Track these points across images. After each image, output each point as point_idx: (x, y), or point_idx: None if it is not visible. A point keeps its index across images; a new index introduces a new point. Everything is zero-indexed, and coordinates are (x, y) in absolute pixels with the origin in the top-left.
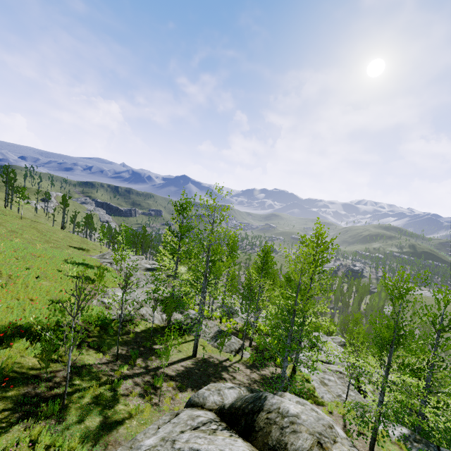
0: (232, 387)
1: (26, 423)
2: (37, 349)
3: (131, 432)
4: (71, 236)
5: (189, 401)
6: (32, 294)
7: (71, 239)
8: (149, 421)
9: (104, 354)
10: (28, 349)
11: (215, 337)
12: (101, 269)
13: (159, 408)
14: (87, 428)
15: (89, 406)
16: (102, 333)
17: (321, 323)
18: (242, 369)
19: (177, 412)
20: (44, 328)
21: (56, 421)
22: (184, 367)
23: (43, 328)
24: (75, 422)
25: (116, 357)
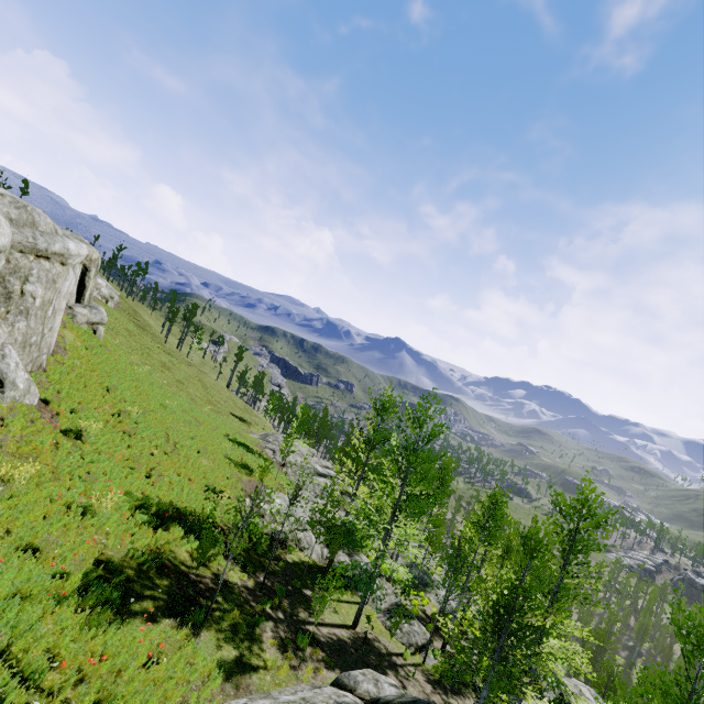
0: (395, 685)
1: (175, 621)
2: (190, 543)
3: (263, 686)
4: (235, 399)
5: (336, 680)
6: (192, 472)
7: (234, 404)
8: (283, 684)
9: (248, 577)
10: (183, 540)
11: (389, 611)
12: (262, 457)
13: (297, 675)
14: (223, 656)
15: (228, 632)
16: (250, 548)
17: (569, 655)
18: (419, 680)
19: (319, 686)
20: (198, 520)
21: (198, 633)
22: (338, 637)
23: (207, 521)
24: (213, 643)
25: (261, 586)
